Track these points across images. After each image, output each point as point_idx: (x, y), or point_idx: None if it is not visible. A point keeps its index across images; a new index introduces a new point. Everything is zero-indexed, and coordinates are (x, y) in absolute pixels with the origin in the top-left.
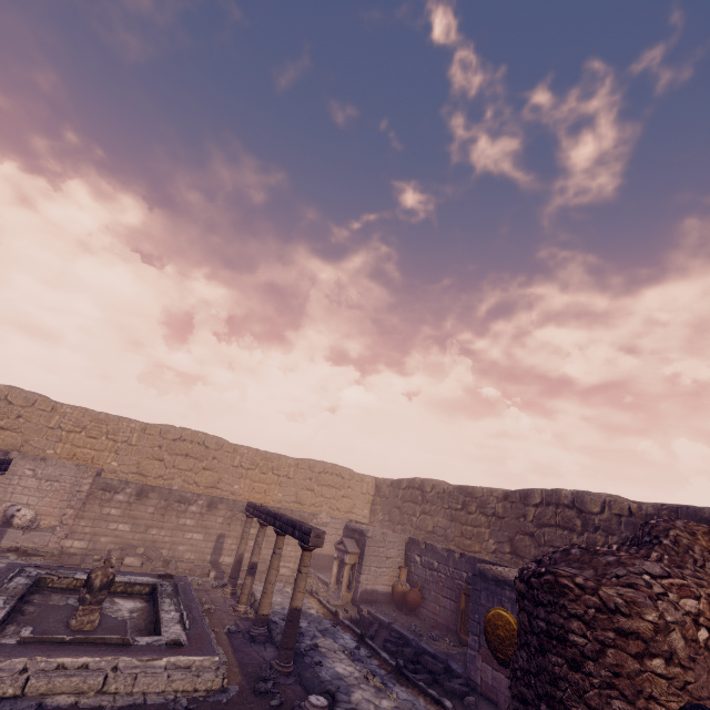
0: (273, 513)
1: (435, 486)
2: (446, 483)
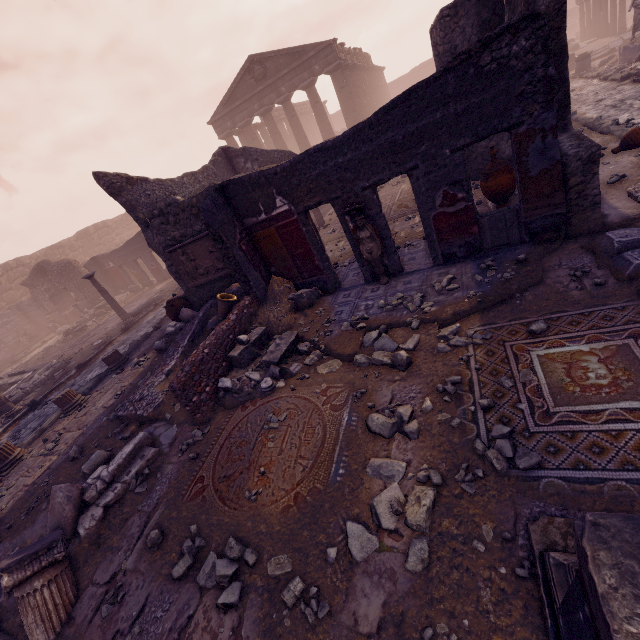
0: None
1: None
2: None
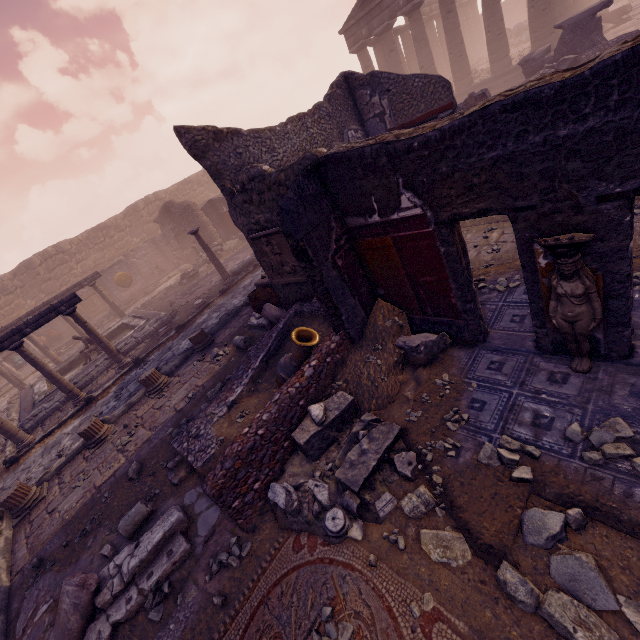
0: (41, 305)
1: None
2: None
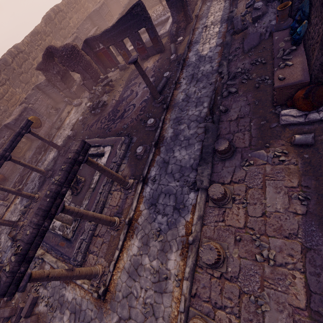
0: None
1: None
2: None
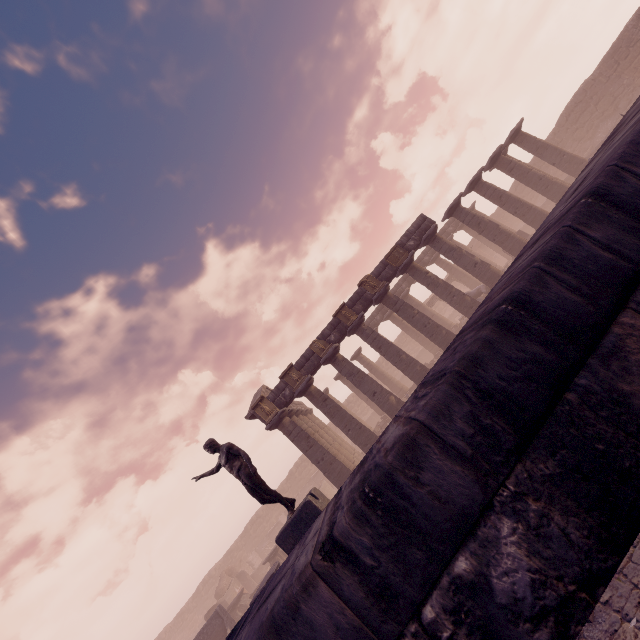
0: None
1: (166, 630)
2: (168, 624)
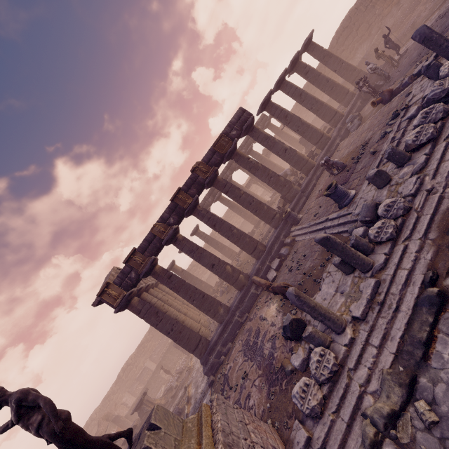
0: None
1: None
2: None
